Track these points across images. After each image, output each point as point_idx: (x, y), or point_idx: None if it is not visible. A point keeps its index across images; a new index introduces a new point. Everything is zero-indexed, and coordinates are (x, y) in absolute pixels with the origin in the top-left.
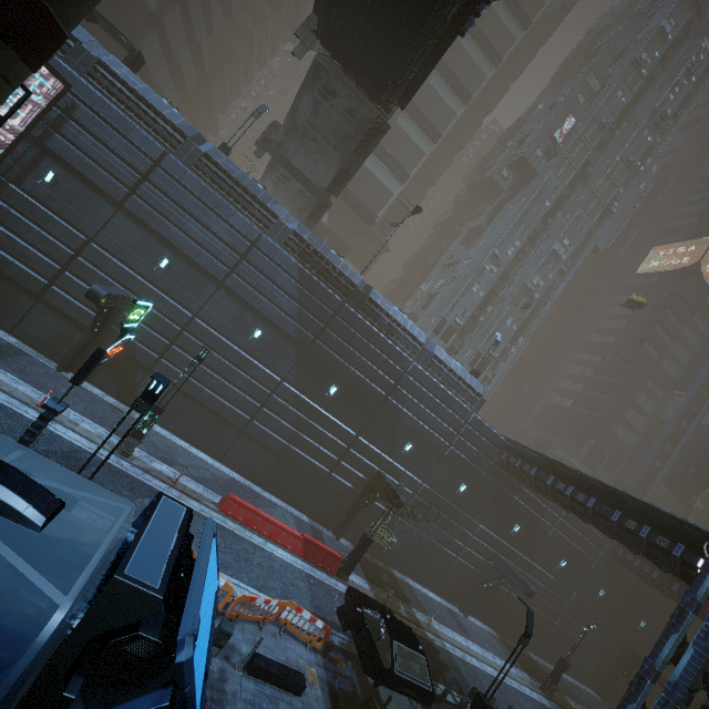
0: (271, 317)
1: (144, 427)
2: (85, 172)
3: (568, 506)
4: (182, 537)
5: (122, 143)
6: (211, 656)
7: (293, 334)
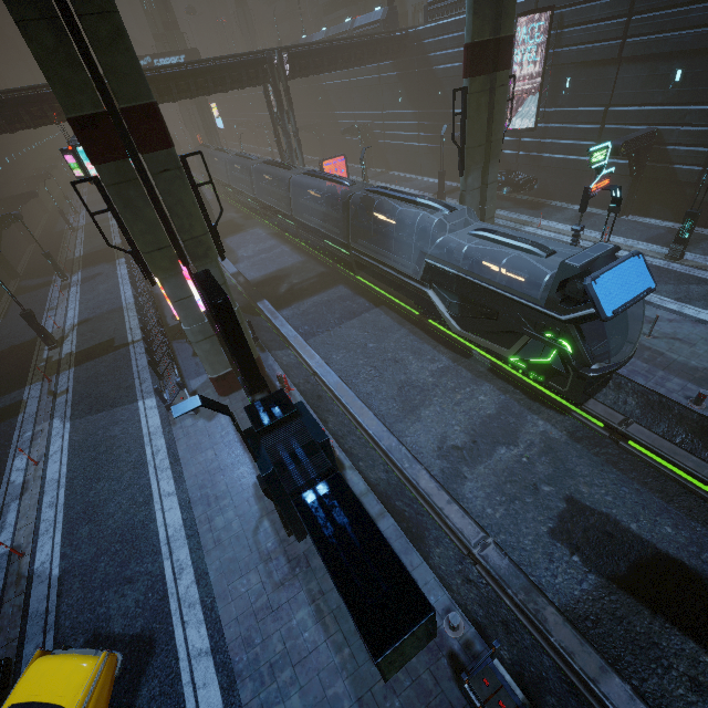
0: None
1: (684, 233)
2: (585, 58)
3: None
4: (602, 255)
5: (601, 7)
6: (629, 303)
7: None
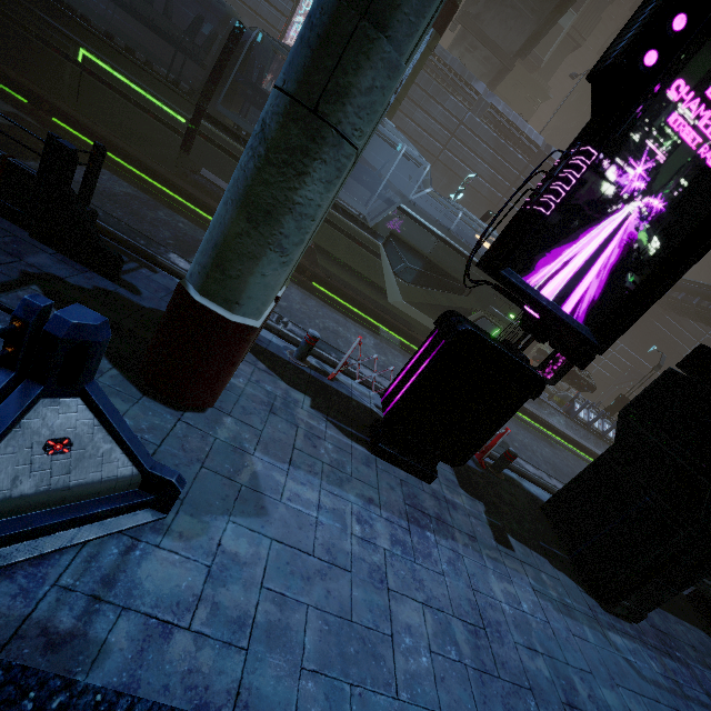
0: (471, 183)
1: None
2: None
3: (708, 318)
4: None
5: None
6: None
7: (486, 195)
